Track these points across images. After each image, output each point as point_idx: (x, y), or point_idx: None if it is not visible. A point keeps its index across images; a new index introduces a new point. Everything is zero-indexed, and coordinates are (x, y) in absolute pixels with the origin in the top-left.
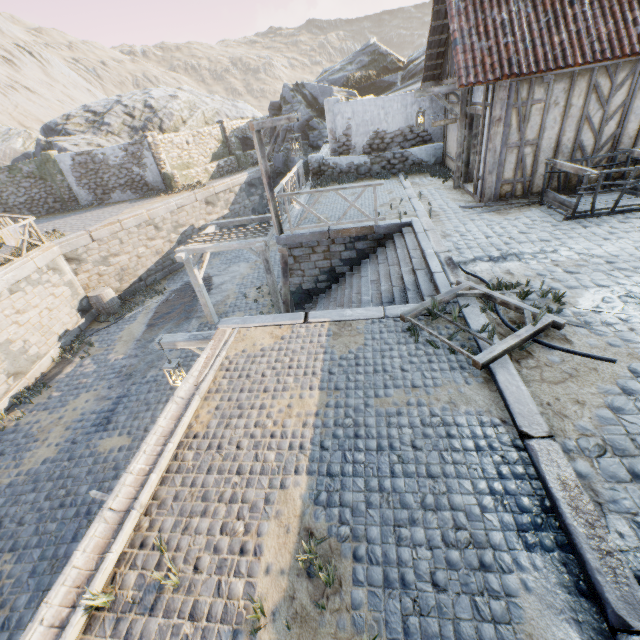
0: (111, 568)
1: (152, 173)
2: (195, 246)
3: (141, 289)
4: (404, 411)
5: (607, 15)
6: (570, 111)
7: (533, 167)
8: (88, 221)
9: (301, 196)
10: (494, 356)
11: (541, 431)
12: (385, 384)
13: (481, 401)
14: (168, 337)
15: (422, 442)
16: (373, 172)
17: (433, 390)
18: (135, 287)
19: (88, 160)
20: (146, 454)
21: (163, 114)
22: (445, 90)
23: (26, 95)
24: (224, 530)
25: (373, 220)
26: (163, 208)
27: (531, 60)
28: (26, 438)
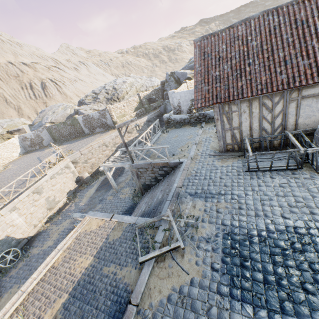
0: (12, 311)
1: (109, 120)
2: (107, 164)
3: (99, 171)
4: (108, 276)
5: (266, 70)
6: (253, 114)
7: (240, 138)
8: (83, 144)
9: (155, 137)
10: (146, 259)
11: (135, 302)
12: (112, 260)
13: (133, 279)
14: (75, 214)
15: (104, 292)
16: (191, 122)
17: (123, 268)
18: (97, 170)
19: (87, 118)
20: (38, 271)
21: (119, 91)
22: None
23: (80, 83)
24: (40, 308)
25: (167, 160)
26: (109, 138)
27: (226, 95)
28: (47, 235)
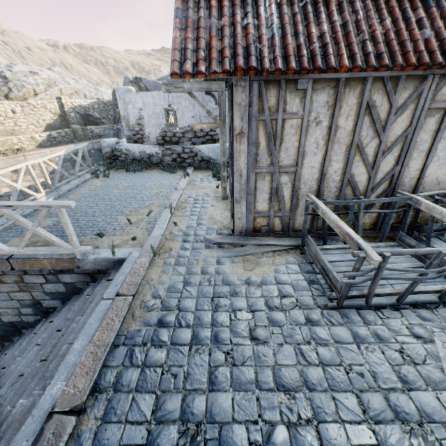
0: None
1: None
2: None
3: None
4: None
5: (383, 9)
6: (337, 134)
7: (293, 200)
8: None
9: (69, 183)
10: None
11: None
12: None
13: None
14: None
15: None
16: (165, 163)
17: None
18: None
19: None
20: None
21: (14, 85)
22: (198, 87)
23: None
24: None
25: (72, 251)
26: None
27: (278, 52)
28: None
